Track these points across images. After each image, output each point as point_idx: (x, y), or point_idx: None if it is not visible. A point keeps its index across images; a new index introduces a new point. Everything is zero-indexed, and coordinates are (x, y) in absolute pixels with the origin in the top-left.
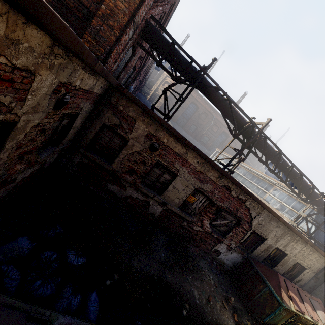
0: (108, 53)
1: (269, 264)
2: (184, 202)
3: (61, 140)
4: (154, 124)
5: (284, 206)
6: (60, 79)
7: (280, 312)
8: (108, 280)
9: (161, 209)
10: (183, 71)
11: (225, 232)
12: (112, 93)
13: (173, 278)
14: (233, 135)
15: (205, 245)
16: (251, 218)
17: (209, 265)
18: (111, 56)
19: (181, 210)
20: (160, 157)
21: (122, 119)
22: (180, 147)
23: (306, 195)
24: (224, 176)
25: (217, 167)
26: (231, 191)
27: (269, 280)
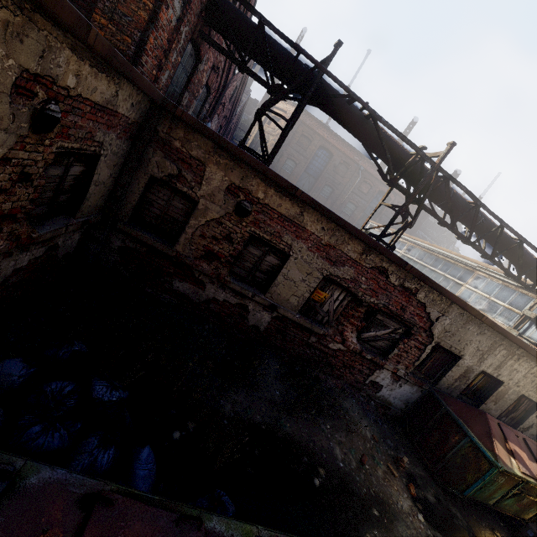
0: (140, 44)
1: (471, 402)
2: (308, 302)
3: (77, 206)
4: (237, 167)
5: (495, 304)
6: (22, 63)
7: (492, 478)
8: (177, 431)
9: (268, 317)
10: (285, 74)
11: (386, 350)
12: (159, 119)
13: (297, 427)
14: (388, 183)
15: (352, 374)
16: (430, 321)
17: (363, 408)
18: (146, 50)
19: (304, 317)
20: (256, 225)
21: (182, 164)
22: (288, 204)
23: (534, 278)
24: (374, 250)
25: (358, 233)
26: (388, 276)
27: (471, 426)
